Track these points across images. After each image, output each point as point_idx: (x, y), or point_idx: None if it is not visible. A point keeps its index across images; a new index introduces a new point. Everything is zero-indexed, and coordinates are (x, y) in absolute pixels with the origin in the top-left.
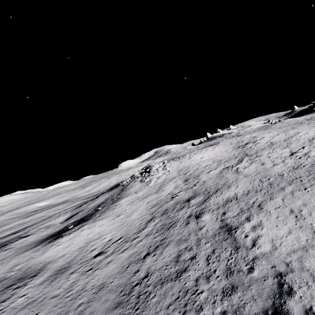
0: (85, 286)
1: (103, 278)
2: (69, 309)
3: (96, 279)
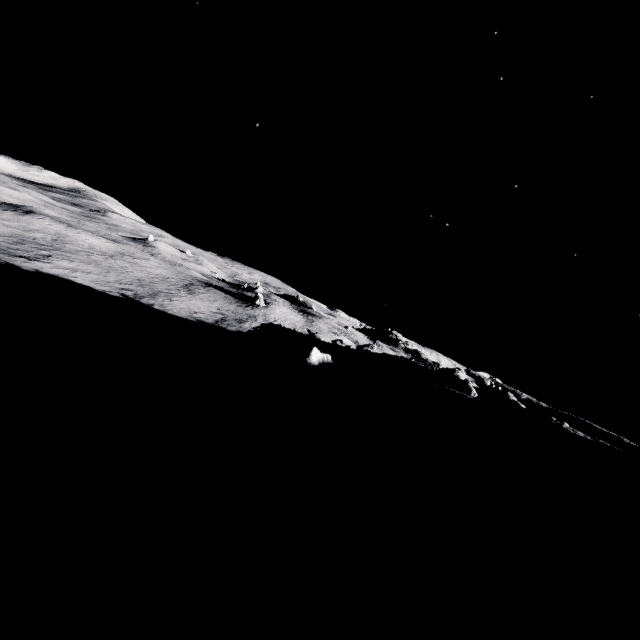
0: None
1: None
2: None
3: None
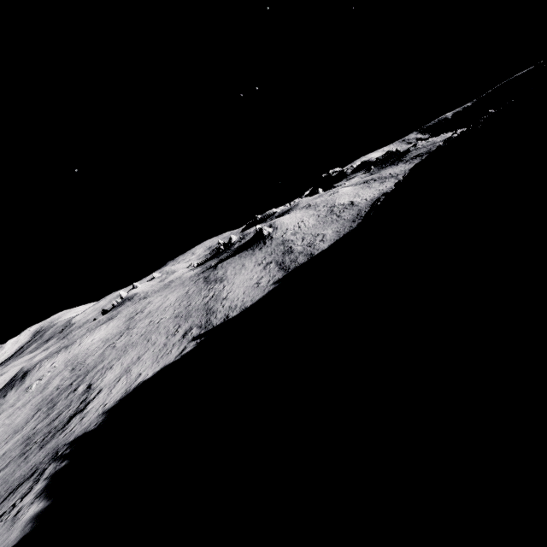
0: None
1: (5, 451)
2: None
3: None
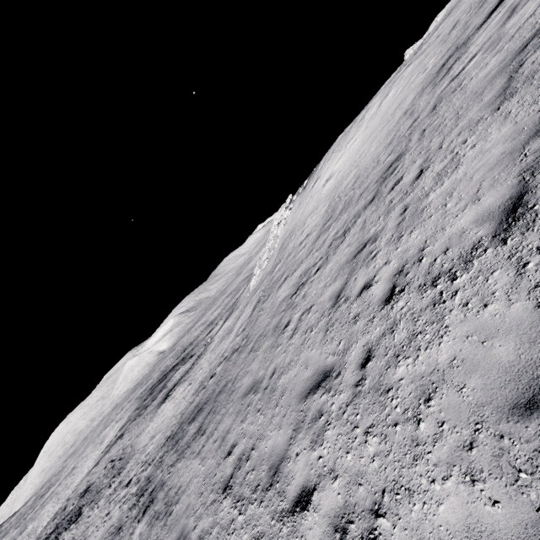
0: None
1: None
2: None
3: None
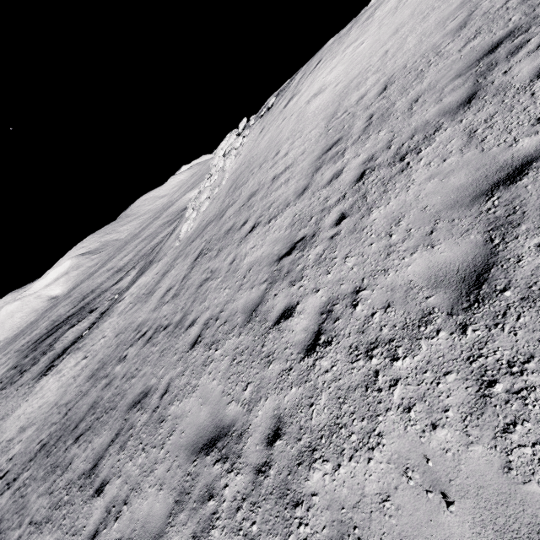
0: None
1: None
2: None
3: None
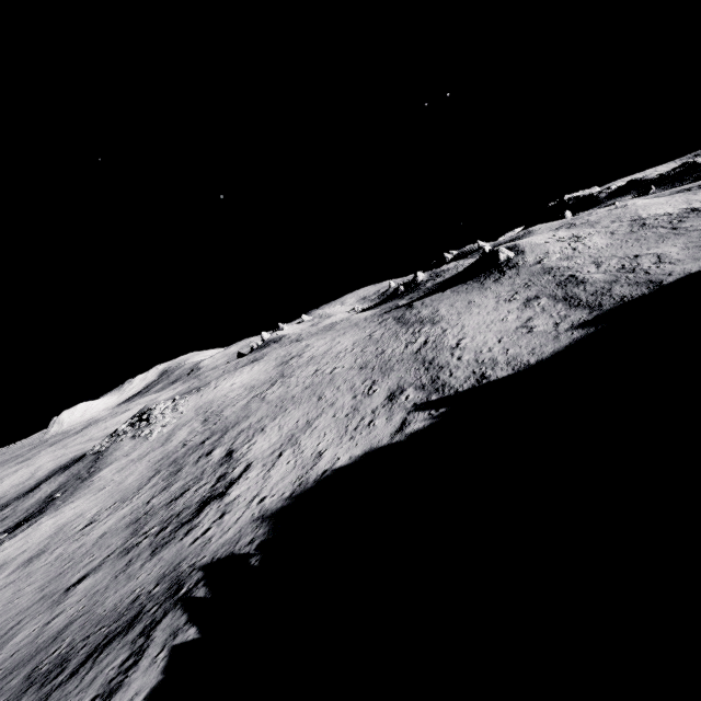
0: (83, 543)
1: (104, 531)
2: (72, 557)
3: (95, 535)
